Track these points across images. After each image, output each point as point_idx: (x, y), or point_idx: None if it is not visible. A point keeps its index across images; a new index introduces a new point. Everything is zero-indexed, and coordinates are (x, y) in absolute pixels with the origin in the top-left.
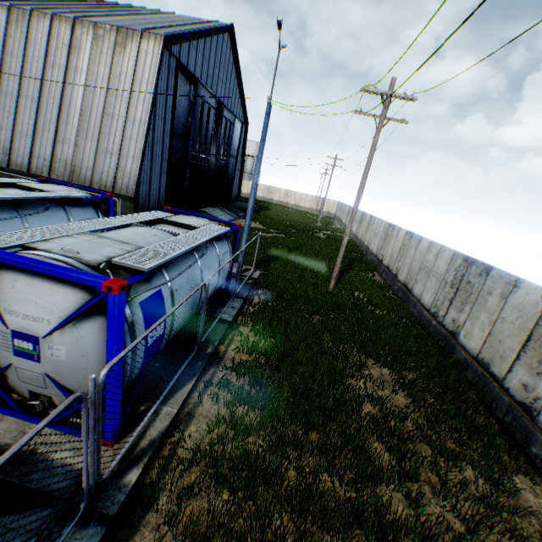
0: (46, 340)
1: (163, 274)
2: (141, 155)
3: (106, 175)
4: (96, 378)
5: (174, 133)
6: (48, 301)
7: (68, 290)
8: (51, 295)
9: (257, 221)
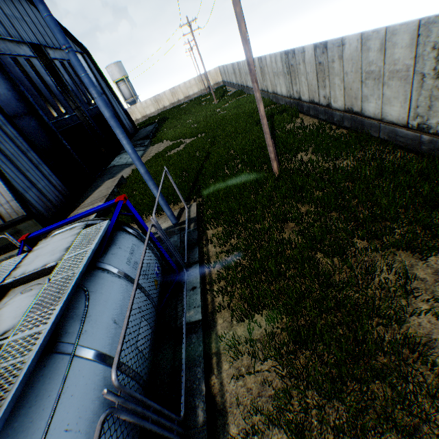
0: None
1: None
2: None
3: None
4: None
5: (15, 115)
6: None
7: None
8: None
9: (164, 139)
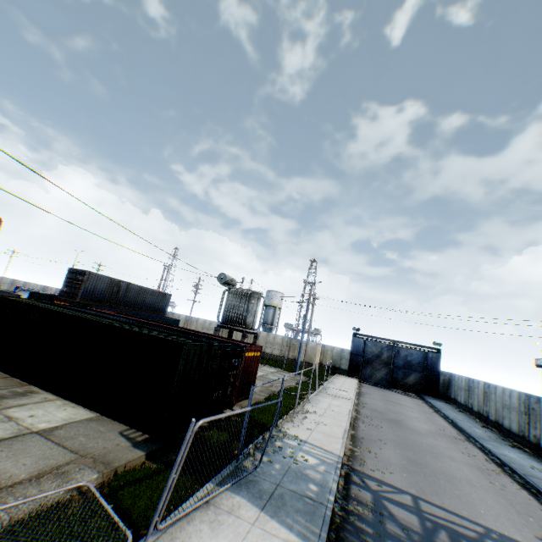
0: None
1: None
2: None
3: None
4: None
5: None
6: None
7: None
8: None
9: None
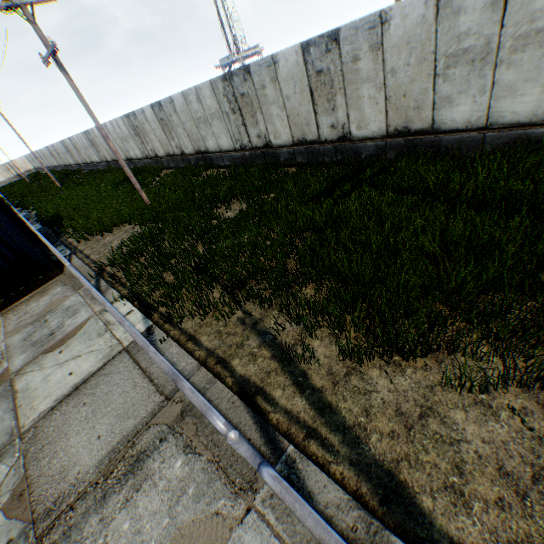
0: None
1: None
2: None
3: None
4: None
5: None
6: None
7: None
8: None
9: None
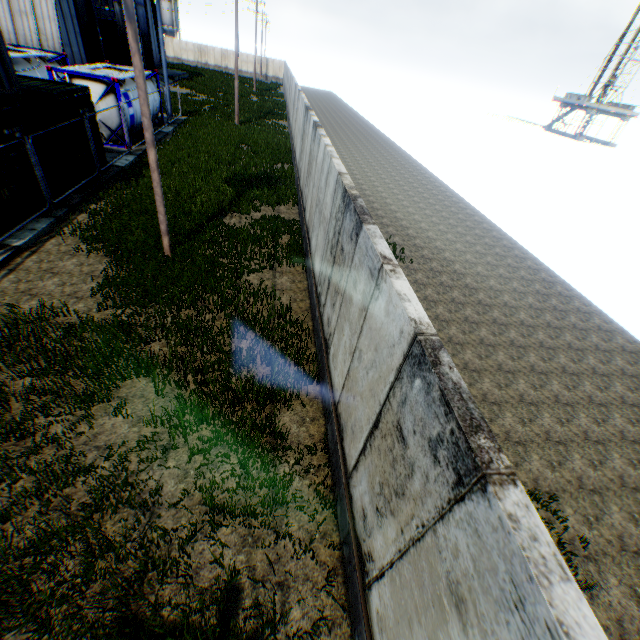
0: (98, 106)
1: (127, 88)
2: (57, 17)
3: (31, 40)
4: (118, 122)
5: None
6: (94, 90)
7: (99, 85)
8: (94, 88)
9: (187, 88)
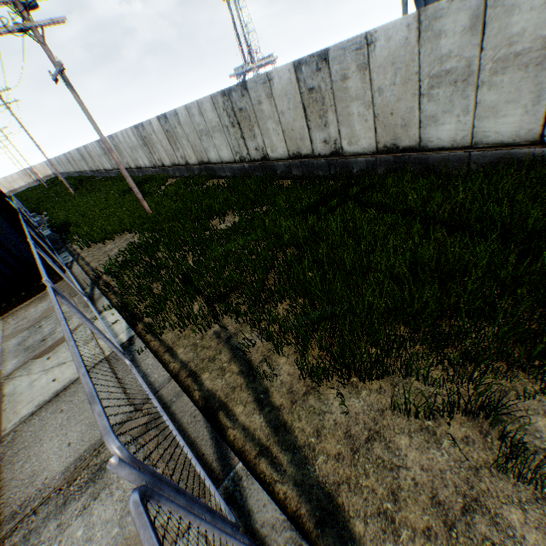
0: None
1: None
2: None
3: None
4: None
5: None
6: None
7: None
8: None
9: None
